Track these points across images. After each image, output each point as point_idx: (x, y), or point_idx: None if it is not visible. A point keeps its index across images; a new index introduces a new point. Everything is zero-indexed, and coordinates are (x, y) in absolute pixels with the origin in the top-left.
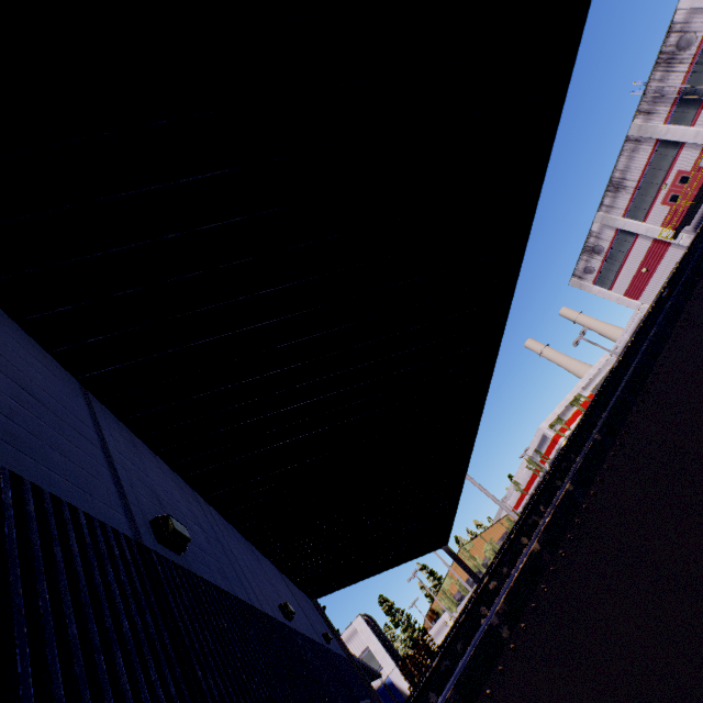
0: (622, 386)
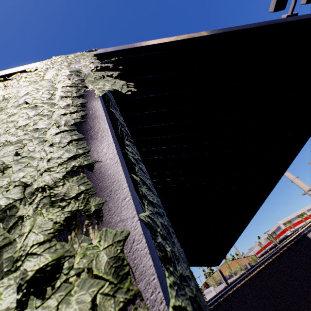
0: (256, 270)
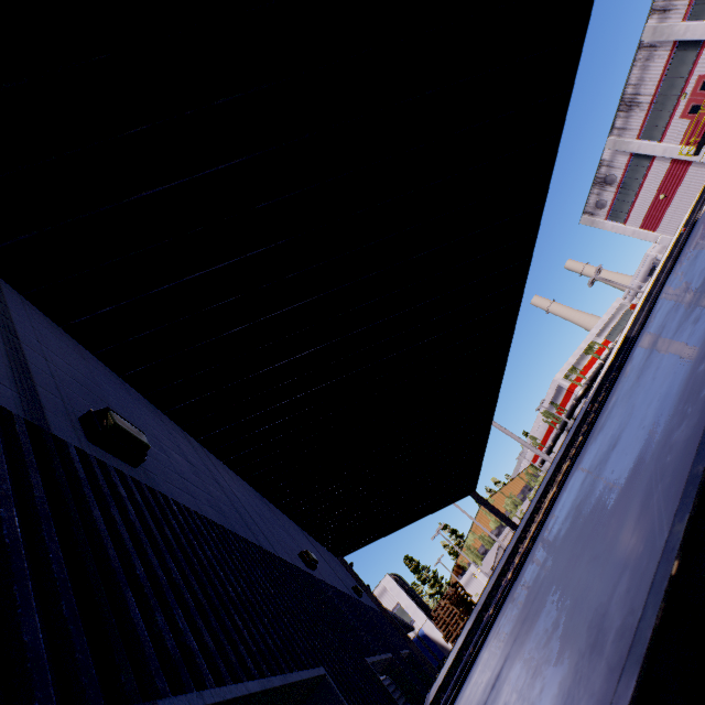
0: None
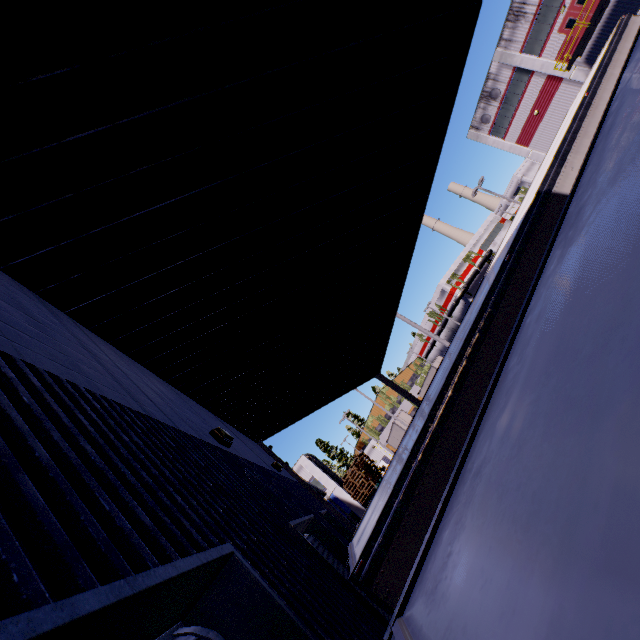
0: None
